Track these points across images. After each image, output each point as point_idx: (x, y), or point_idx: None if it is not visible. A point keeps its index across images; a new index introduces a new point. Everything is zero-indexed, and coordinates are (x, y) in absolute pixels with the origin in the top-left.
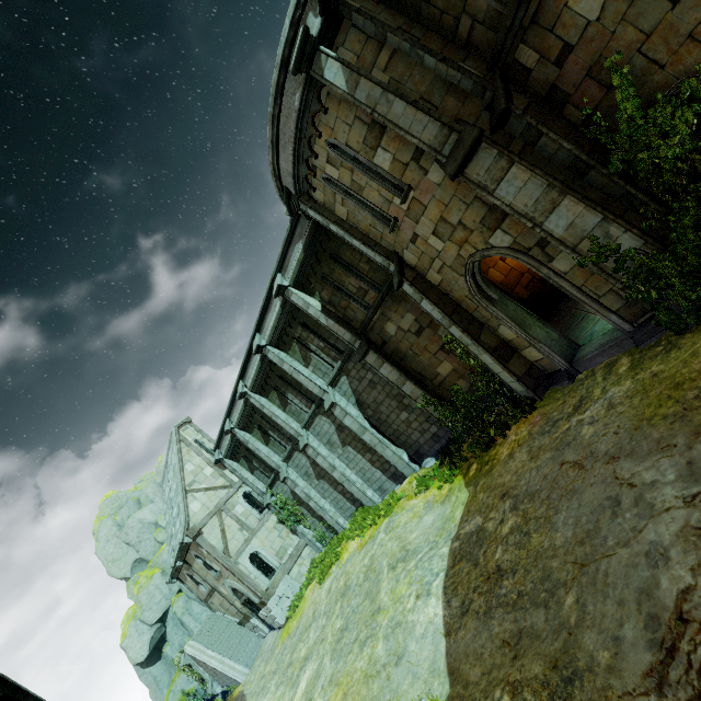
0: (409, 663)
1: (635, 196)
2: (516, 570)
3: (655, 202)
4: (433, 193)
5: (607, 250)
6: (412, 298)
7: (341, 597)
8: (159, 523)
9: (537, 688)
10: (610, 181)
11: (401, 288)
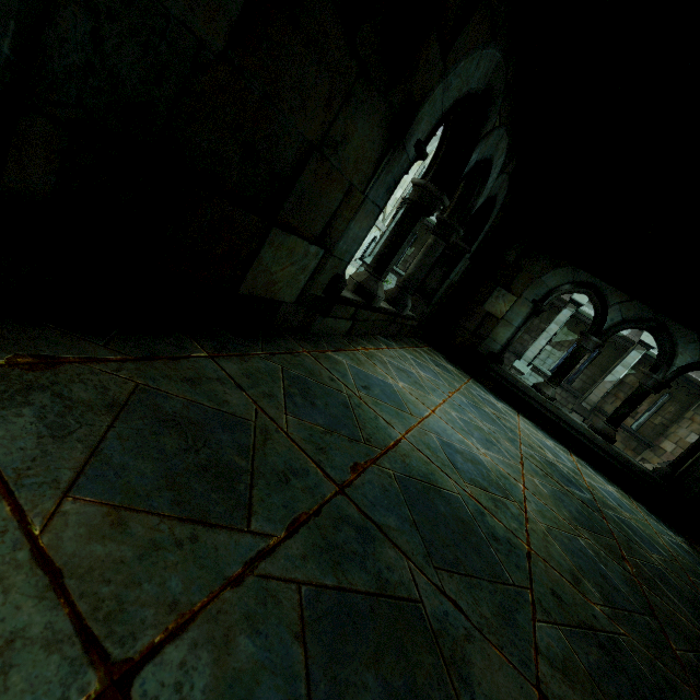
0: None
1: None
2: None
3: None
4: None
5: None
6: None
7: None
8: None
9: None
10: None
11: None
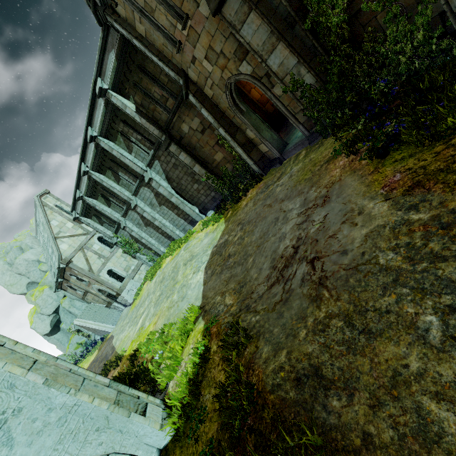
0: (187, 299)
1: (317, 48)
2: (236, 254)
3: (326, 54)
4: (203, 24)
5: (298, 83)
6: (195, 106)
7: (160, 283)
8: (40, 260)
9: (231, 291)
10: (306, 35)
11: (188, 98)
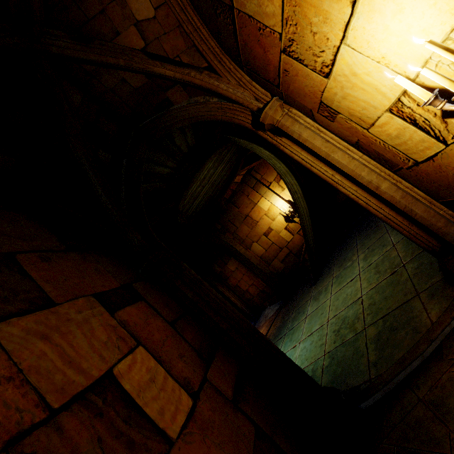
0: None
1: None
2: None
3: None
4: None
5: None
6: None
7: None
8: None
9: None
10: None
11: None
